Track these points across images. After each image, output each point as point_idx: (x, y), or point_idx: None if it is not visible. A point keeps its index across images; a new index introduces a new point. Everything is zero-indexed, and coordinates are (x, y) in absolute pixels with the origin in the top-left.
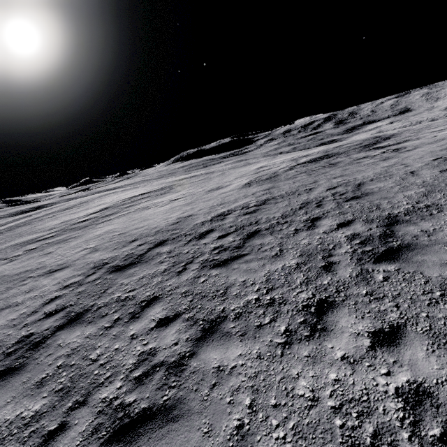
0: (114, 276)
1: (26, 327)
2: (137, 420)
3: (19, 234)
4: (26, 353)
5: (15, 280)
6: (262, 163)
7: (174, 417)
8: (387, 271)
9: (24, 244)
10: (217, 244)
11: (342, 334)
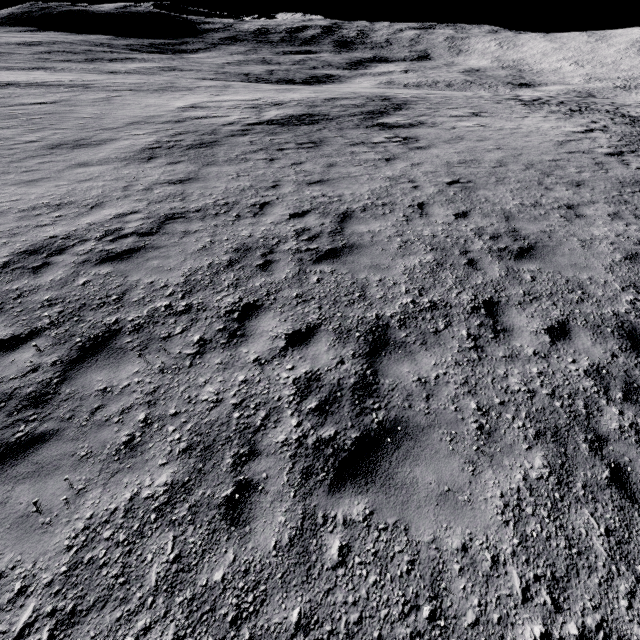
0: None
1: None
2: None
3: None
4: None
5: None
6: (197, 96)
7: None
8: (350, 522)
9: None
10: None
11: None
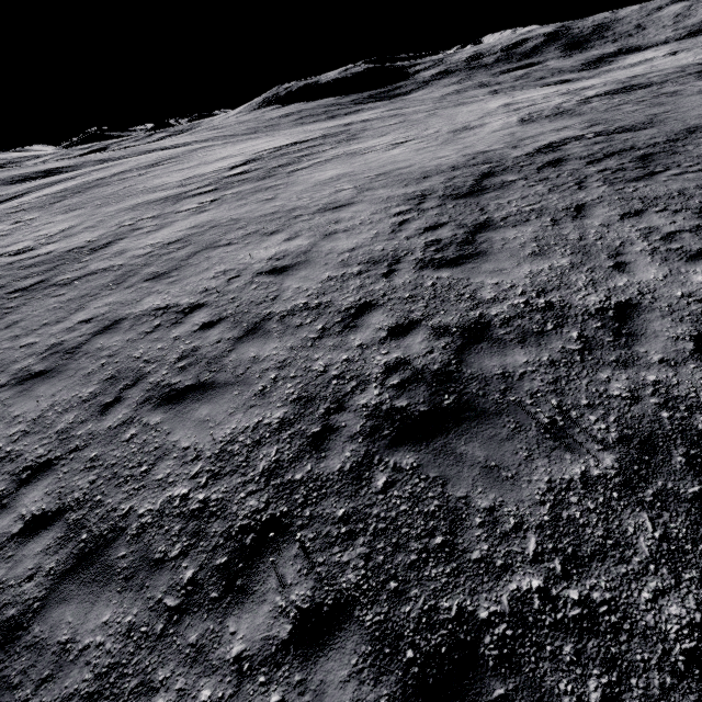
0: (469, 201)
1: (415, 238)
2: None
3: (118, 194)
4: (463, 247)
5: (275, 219)
6: (499, 100)
7: None
8: None
9: (171, 200)
10: (598, 167)
11: None
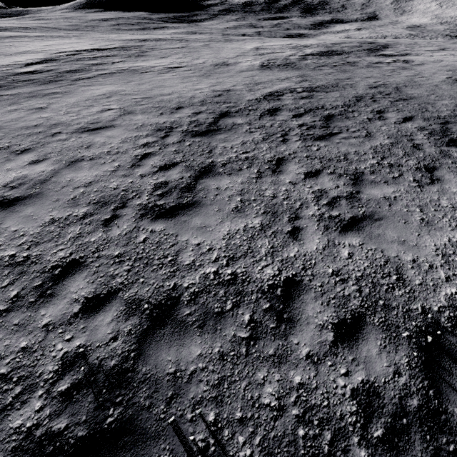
0: (203, 140)
1: (148, 177)
2: (353, 222)
3: None
4: (184, 194)
5: (33, 134)
6: (253, 43)
7: (378, 219)
8: None
9: None
10: (299, 122)
11: (450, 182)
